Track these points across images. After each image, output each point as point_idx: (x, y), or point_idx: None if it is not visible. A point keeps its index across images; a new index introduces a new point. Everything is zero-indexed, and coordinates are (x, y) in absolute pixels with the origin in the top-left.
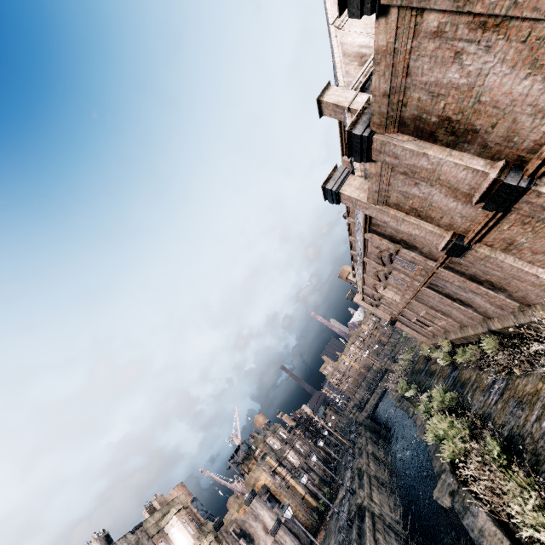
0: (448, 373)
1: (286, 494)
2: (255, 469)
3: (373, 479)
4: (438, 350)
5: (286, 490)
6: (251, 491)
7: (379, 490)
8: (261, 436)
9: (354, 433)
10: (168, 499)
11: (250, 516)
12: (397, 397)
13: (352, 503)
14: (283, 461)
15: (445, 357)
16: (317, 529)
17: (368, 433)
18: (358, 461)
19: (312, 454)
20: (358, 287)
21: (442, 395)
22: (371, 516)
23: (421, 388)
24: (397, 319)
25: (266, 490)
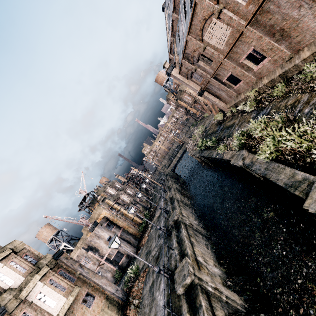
0: (253, 116)
1: (121, 219)
2: (97, 208)
3: (180, 202)
4: (241, 103)
5: (121, 217)
6: (94, 223)
7: (184, 208)
8: (102, 188)
9: (164, 180)
10: (38, 235)
11: (95, 237)
12: (195, 152)
13: (170, 220)
14: (118, 200)
15: (253, 103)
16: (142, 235)
17: (172, 179)
18: (169, 193)
19: (138, 192)
20: (176, 61)
21: (265, 122)
22: (185, 226)
23: (219, 139)
24: (206, 88)
25: (106, 219)
